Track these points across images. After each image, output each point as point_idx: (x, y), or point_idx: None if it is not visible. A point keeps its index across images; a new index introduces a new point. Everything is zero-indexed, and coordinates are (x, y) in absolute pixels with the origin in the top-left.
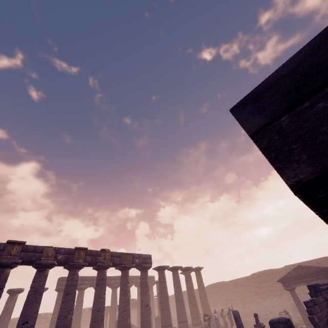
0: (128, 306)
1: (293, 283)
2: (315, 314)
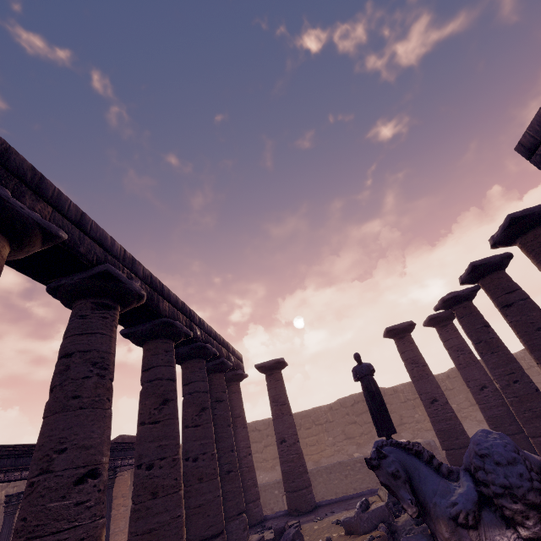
0: None
1: None
2: None
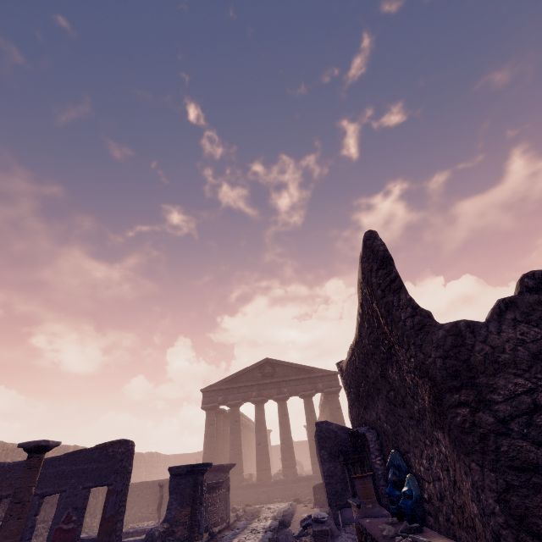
0: None
1: None
2: None
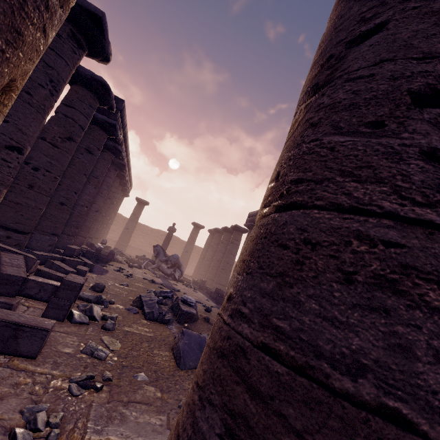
0: None
1: None
2: None
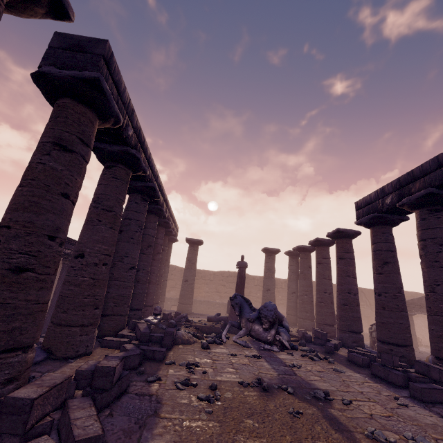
0: None
1: (416, 310)
2: None
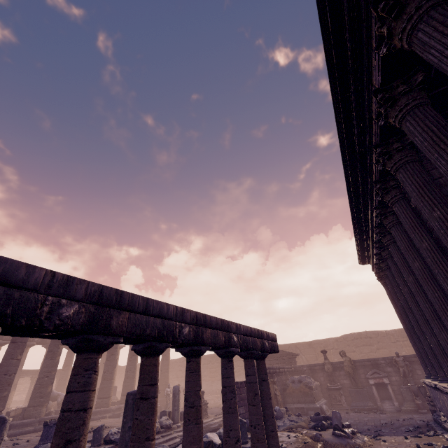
0: (53, 372)
1: None
2: (238, 394)
